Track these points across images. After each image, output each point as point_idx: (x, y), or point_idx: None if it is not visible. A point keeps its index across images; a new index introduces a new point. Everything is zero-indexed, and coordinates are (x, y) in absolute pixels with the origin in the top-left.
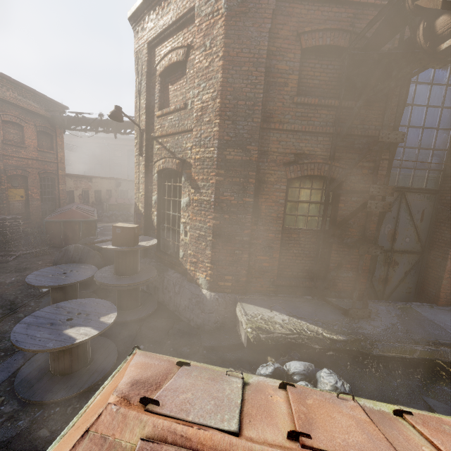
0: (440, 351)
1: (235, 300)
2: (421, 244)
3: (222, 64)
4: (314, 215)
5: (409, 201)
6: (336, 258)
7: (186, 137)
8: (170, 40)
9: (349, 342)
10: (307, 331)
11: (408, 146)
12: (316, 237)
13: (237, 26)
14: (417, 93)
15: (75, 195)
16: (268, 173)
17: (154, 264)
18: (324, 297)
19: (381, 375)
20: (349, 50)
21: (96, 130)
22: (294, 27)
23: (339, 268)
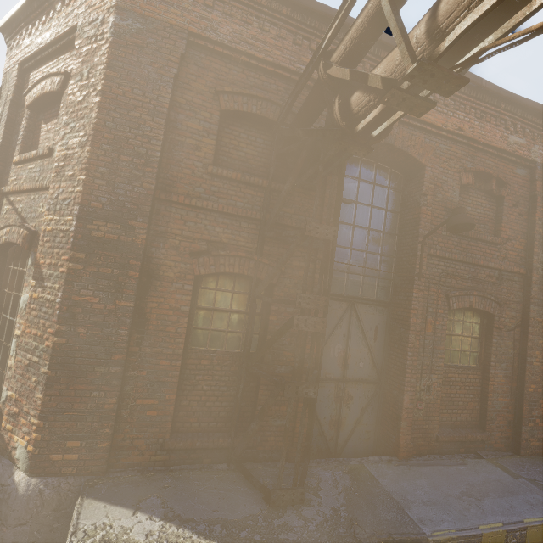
0: None
1: (79, 490)
2: (377, 370)
3: (99, 100)
4: (237, 331)
5: (361, 315)
6: (266, 397)
7: (44, 196)
8: (48, 64)
9: None
10: None
11: (355, 247)
12: (239, 363)
13: (128, 59)
14: (361, 190)
15: None
16: (166, 264)
17: None
18: (243, 466)
19: None
20: (277, 124)
21: None
22: (212, 83)
23: (261, 418)
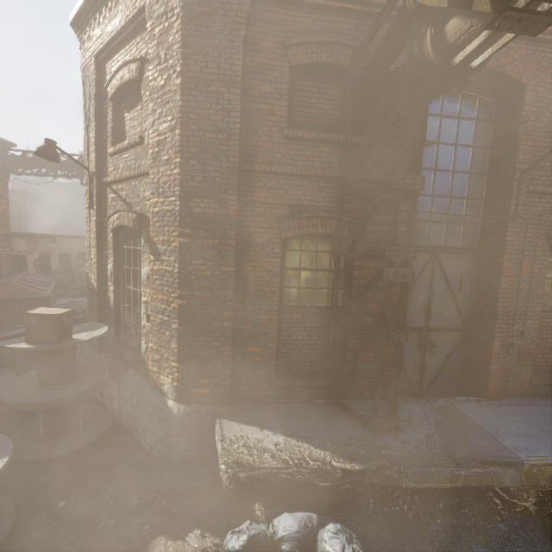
0: (490, 473)
1: (214, 414)
2: (462, 318)
3: (180, 82)
4: (323, 287)
5: (444, 264)
6: (354, 345)
7: (144, 182)
8: (121, 52)
9: (370, 471)
10: (309, 461)
11: (437, 194)
12: (327, 316)
13: (199, 31)
14: (443, 128)
15: (29, 261)
16: (255, 231)
17: (110, 362)
18: (340, 401)
19: (416, 516)
20: (351, 70)
21: (53, 174)
22: (279, 38)
23: (355, 361)
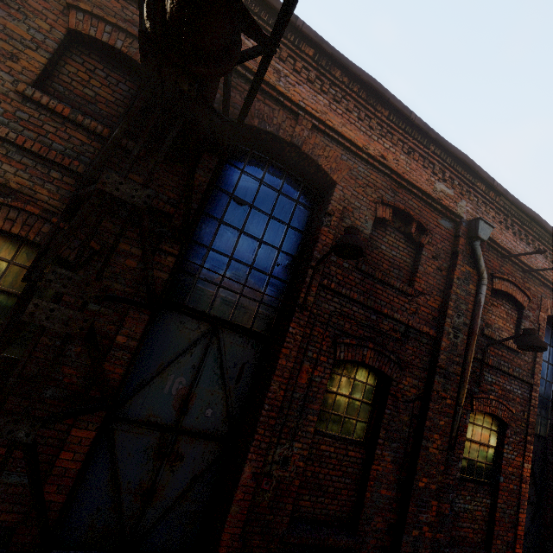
0: None
1: None
2: (230, 423)
3: None
4: None
5: (225, 344)
6: None
7: None
8: None
9: None
10: None
11: (237, 258)
12: None
13: None
14: (261, 194)
15: None
16: None
17: None
18: None
19: None
20: None
21: None
22: None
23: None
